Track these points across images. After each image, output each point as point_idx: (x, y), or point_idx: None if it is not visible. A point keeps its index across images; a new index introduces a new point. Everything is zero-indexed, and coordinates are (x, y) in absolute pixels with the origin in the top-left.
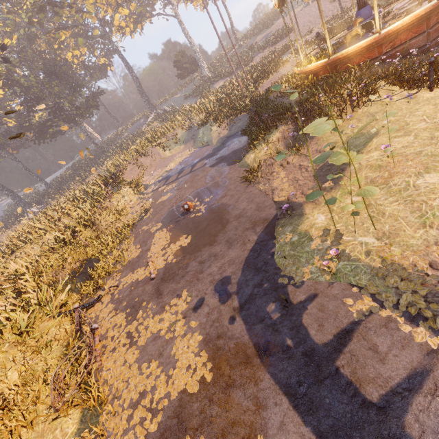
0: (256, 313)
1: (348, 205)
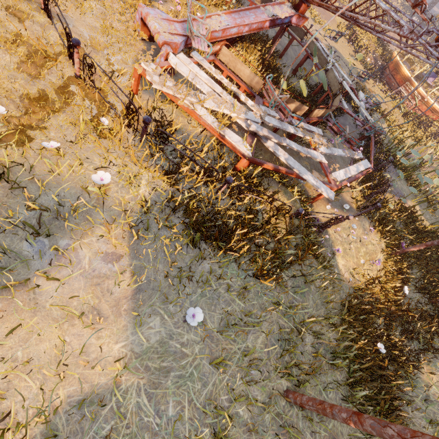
0: None
1: None
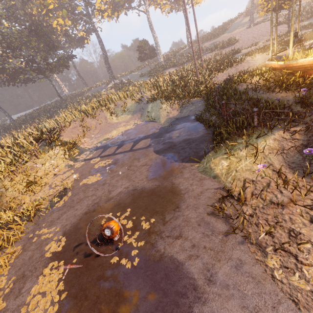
0: None
1: None
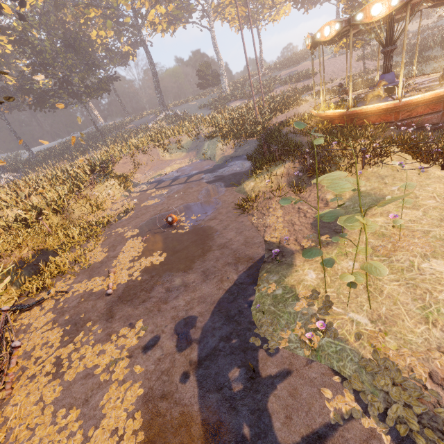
0: (215, 377)
1: (348, 275)
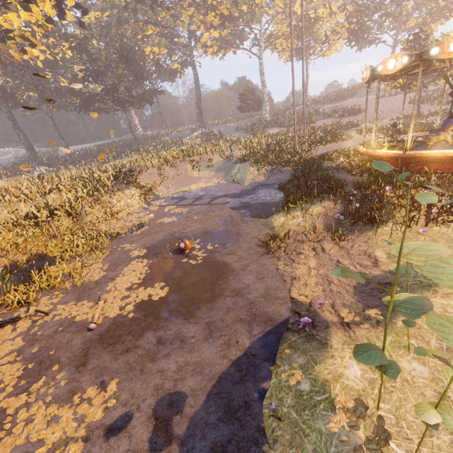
0: None
1: (430, 410)
